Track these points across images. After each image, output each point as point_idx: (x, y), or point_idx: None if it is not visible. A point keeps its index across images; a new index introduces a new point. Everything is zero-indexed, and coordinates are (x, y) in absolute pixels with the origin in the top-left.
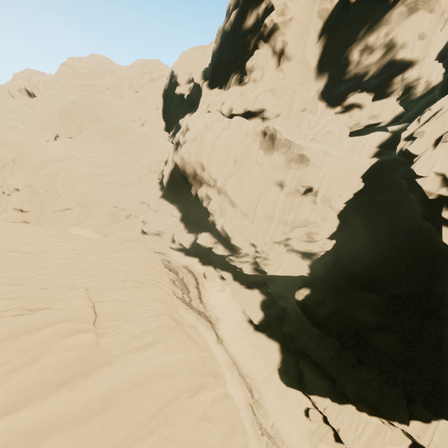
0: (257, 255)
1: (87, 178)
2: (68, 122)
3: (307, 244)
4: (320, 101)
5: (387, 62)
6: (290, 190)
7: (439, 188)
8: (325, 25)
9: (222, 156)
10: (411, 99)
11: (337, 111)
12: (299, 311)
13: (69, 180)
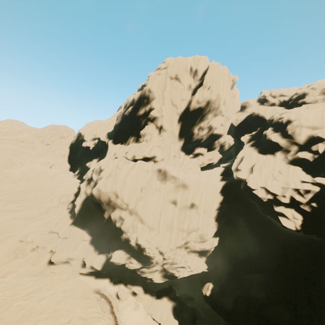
0: (164, 262)
1: None
2: None
3: (201, 244)
4: (182, 152)
5: (210, 134)
6: (182, 205)
7: (266, 195)
8: (180, 117)
9: (132, 186)
10: (224, 151)
11: (190, 157)
12: (206, 307)
13: None
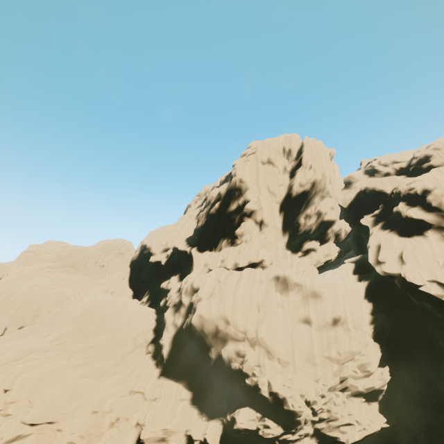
0: (315, 419)
1: (56, 376)
2: (25, 308)
3: (365, 381)
4: (287, 250)
5: (320, 222)
6: (319, 323)
7: (443, 290)
8: (281, 206)
9: (246, 305)
10: (340, 241)
11: (299, 255)
12: None
13: (32, 386)
